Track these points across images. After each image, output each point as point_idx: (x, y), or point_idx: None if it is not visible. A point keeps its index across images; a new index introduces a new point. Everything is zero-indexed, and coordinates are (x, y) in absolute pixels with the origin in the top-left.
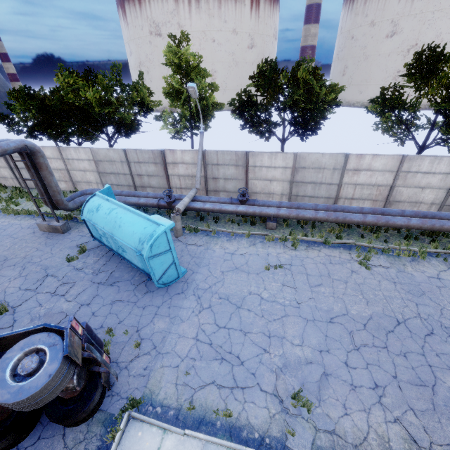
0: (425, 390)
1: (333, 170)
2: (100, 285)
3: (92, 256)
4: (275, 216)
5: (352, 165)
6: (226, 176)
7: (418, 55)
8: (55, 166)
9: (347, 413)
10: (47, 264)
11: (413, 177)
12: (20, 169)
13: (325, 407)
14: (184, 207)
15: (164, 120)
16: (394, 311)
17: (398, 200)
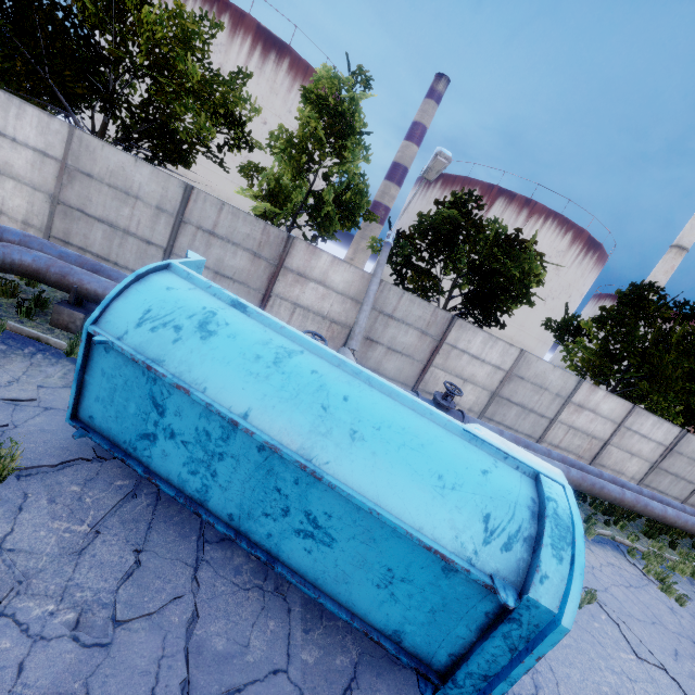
0: None
1: (555, 396)
2: None
3: (44, 508)
4: None
5: (579, 397)
6: (394, 345)
7: (636, 288)
8: None
9: None
10: None
11: (630, 437)
12: None
13: None
14: None
15: (260, 180)
16: None
17: (603, 463)
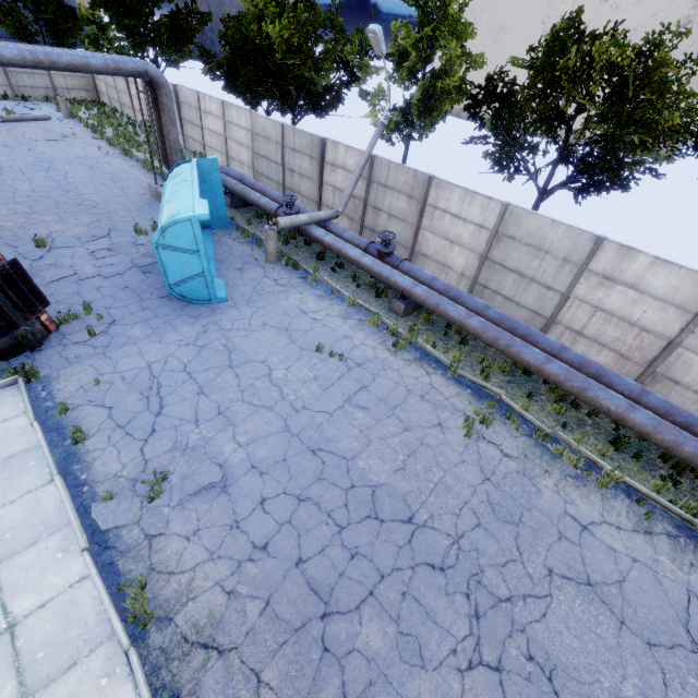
0: (315, 603)
1: (563, 262)
2: (136, 267)
3: None
4: (405, 292)
5: (603, 265)
6: (392, 211)
7: None
8: (216, 128)
9: (191, 538)
10: (118, 226)
11: None
12: (188, 123)
13: (177, 514)
14: (290, 224)
15: (370, 101)
16: (425, 504)
17: (675, 377)
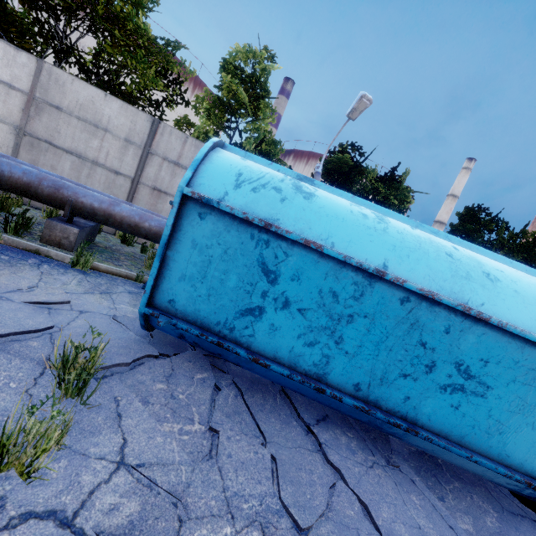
0: None
1: None
2: None
3: (143, 411)
4: None
5: None
6: None
7: (469, 210)
8: None
9: None
10: None
11: None
12: None
13: None
14: None
15: (194, 131)
16: None
17: None
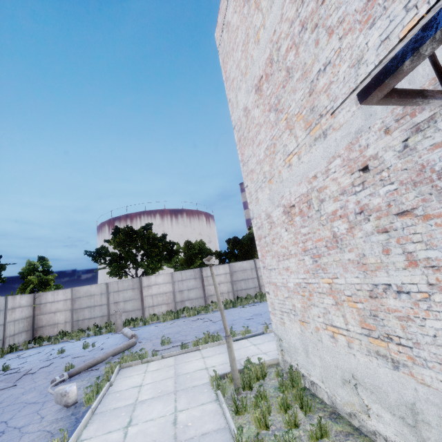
0: None
1: None
2: None
3: None
4: None
5: None
6: None
7: None
8: None
9: None
10: None
11: None
12: (240, 281)
13: None
14: None
15: None
16: None
17: None
